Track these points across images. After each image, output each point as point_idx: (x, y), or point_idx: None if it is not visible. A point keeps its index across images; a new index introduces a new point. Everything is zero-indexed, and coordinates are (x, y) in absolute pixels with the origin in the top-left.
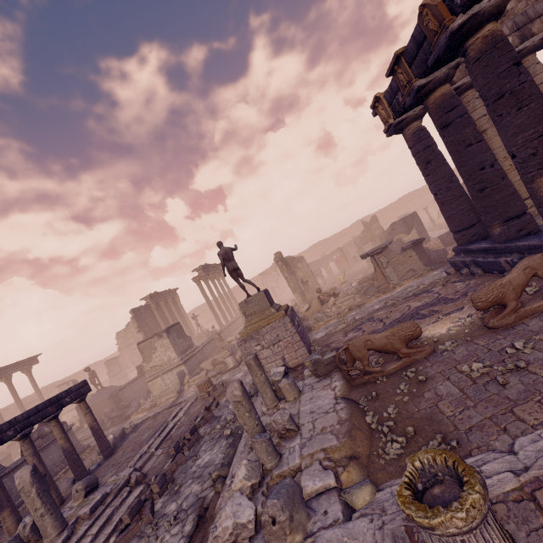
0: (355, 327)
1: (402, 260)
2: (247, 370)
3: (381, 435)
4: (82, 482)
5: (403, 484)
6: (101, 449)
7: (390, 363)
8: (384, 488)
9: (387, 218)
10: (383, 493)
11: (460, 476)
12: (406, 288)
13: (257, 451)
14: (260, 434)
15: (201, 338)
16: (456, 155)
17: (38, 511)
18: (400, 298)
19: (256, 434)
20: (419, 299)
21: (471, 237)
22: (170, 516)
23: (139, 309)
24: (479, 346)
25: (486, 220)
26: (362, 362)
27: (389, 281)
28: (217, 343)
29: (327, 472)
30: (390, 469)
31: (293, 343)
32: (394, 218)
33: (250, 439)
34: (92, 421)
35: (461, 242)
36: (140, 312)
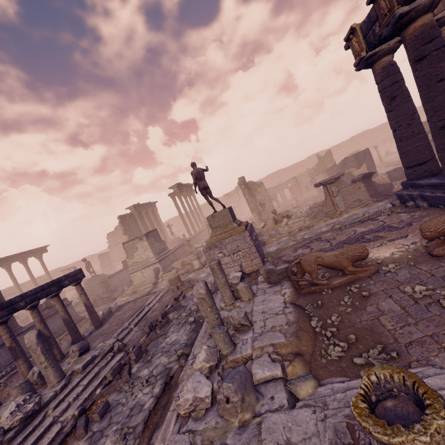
0: (304, 244)
1: (351, 191)
2: (209, 272)
3: (324, 338)
4: (77, 345)
5: (359, 396)
6: (93, 321)
7: (336, 278)
8: (325, 383)
9: (339, 154)
10: (324, 388)
11: (419, 397)
12: (352, 216)
13: (216, 340)
14: (219, 327)
15: (173, 243)
16: (425, 90)
17: (43, 364)
18: (346, 223)
19: (216, 326)
20: (365, 225)
21: (422, 173)
22: (143, 379)
23: (125, 216)
24: (422, 271)
25: (443, 156)
26: (311, 275)
27: (337, 208)
28: (186, 248)
29: (275, 364)
30: (331, 368)
31: (250, 253)
32: (345, 154)
33: (210, 329)
34: (86, 300)
35: (411, 177)
36: (125, 219)
